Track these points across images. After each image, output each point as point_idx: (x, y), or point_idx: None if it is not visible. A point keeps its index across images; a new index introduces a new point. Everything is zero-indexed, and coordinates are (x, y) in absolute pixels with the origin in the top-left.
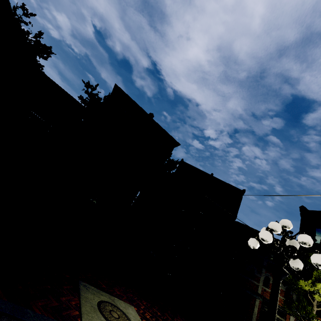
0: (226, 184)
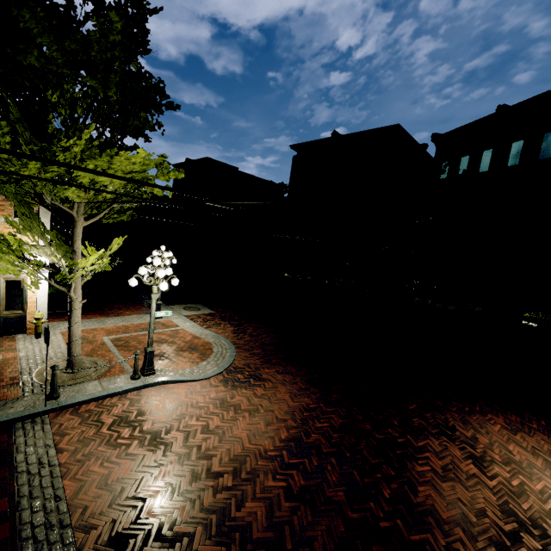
0: (546, 95)
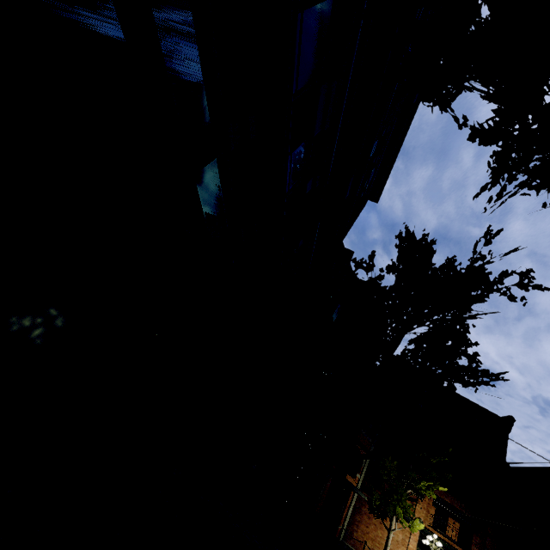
0: None
